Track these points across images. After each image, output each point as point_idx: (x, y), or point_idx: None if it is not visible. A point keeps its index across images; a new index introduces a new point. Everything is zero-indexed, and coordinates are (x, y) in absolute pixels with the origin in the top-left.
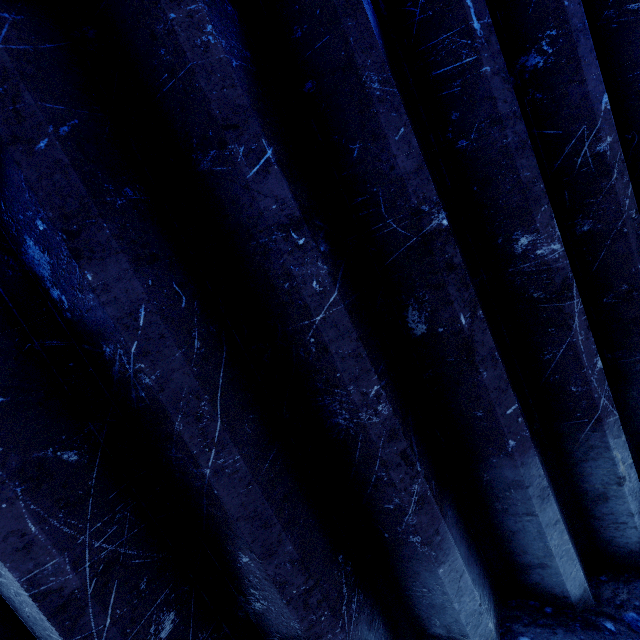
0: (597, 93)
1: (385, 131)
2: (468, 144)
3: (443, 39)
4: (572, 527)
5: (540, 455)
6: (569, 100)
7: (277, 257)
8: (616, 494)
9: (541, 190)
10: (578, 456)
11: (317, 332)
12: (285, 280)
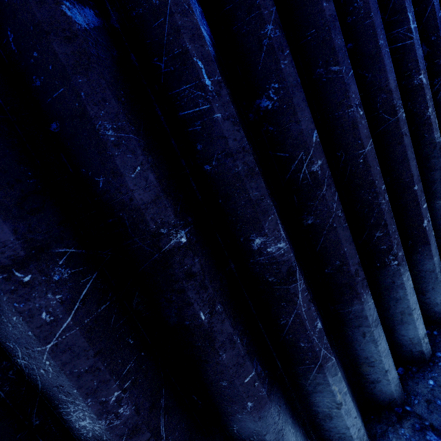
0: (309, 130)
1: (121, 170)
2: (211, 168)
3: (184, 89)
4: (310, 439)
5: (280, 398)
6: (291, 133)
7: (0, 295)
8: (337, 415)
9: (268, 204)
10: (310, 389)
11: (50, 357)
12: (12, 314)
